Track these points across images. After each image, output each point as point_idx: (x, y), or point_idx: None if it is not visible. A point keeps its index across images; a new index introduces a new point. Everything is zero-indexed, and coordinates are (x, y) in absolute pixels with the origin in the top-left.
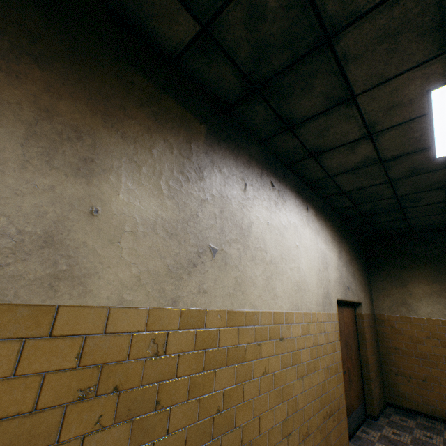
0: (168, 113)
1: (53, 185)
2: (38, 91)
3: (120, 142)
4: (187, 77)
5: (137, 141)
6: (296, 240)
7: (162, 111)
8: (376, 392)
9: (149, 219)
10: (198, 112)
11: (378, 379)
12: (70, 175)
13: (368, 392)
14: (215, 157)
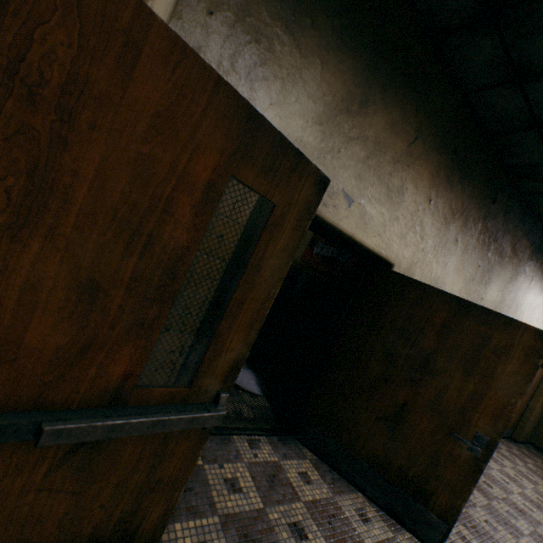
0: (520, 246)
1: (479, 289)
2: (490, 254)
3: (499, 268)
4: (538, 219)
5: (503, 266)
6: (539, 315)
7: (518, 246)
8: (527, 430)
9: (491, 301)
10: (532, 240)
11: (533, 424)
12: (483, 285)
13: (521, 426)
14: (526, 266)
